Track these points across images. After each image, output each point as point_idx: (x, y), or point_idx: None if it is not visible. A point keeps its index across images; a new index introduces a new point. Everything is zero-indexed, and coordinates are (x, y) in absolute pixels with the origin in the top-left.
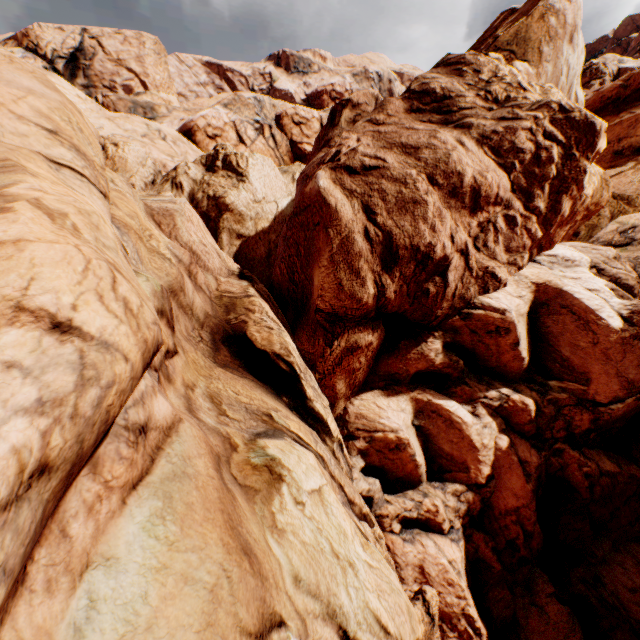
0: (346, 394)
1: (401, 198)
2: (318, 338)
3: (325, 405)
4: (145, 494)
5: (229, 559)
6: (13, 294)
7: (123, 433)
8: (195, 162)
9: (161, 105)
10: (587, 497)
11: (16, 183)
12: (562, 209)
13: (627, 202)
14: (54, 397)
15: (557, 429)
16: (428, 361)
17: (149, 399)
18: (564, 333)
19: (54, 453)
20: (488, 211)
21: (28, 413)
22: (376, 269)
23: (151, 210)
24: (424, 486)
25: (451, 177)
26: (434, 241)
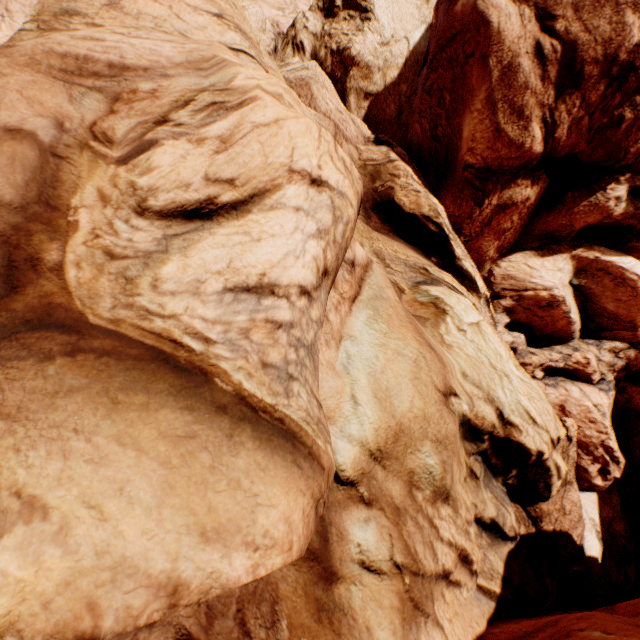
0: (492, 257)
1: None
2: (465, 199)
3: (472, 265)
4: (360, 306)
5: (422, 348)
6: (285, 162)
7: (343, 265)
8: (311, 9)
9: None
10: None
11: (235, 76)
12: None
13: None
14: (324, 229)
15: None
16: (603, 213)
17: (352, 244)
18: None
19: (328, 264)
20: None
21: (314, 238)
22: (546, 102)
23: (289, 83)
24: (575, 343)
25: None
26: None
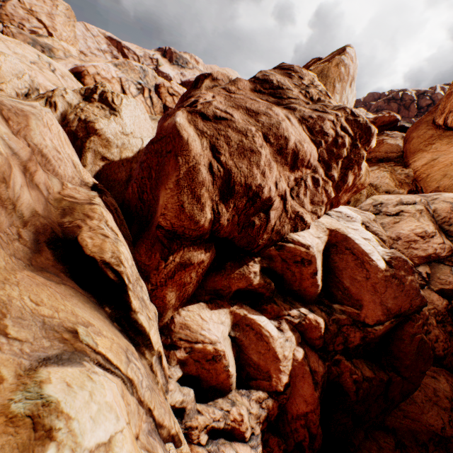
0: (175, 305)
1: (242, 145)
2: (155, 252)
3: (151, 317)
4: None
5: None
6: None
7: None
8: (74, 91)
9: (59, 49)
10: (354, 399)
11: None
12: (348, 180)
13: (375, 188)
14: None
15: (338, 343)
16: (248, 281)
17: None
18: (347, 268)
19: None
20: (302, 171)
21: None
22: (215, 198)
23: (1, 104)
24: (233, 394)
25: (280, 139)
26: (263, 184)
